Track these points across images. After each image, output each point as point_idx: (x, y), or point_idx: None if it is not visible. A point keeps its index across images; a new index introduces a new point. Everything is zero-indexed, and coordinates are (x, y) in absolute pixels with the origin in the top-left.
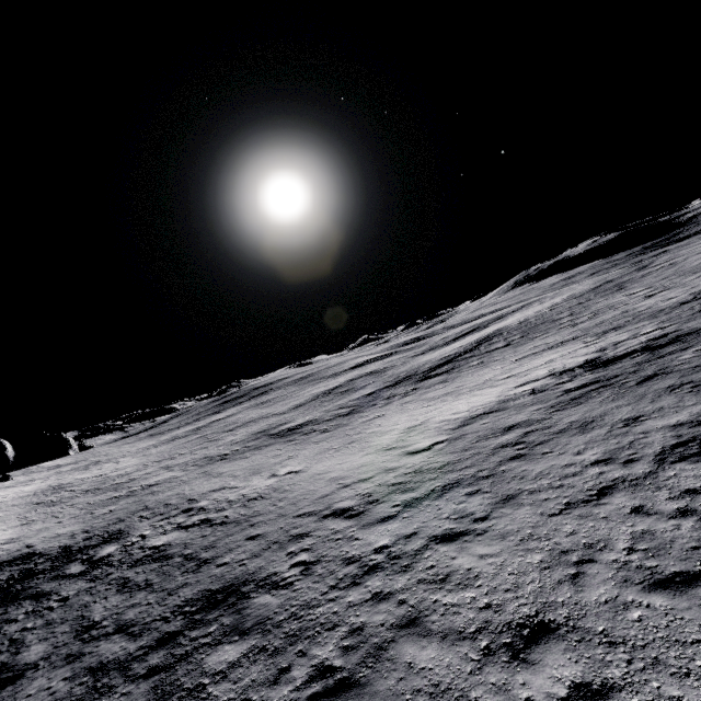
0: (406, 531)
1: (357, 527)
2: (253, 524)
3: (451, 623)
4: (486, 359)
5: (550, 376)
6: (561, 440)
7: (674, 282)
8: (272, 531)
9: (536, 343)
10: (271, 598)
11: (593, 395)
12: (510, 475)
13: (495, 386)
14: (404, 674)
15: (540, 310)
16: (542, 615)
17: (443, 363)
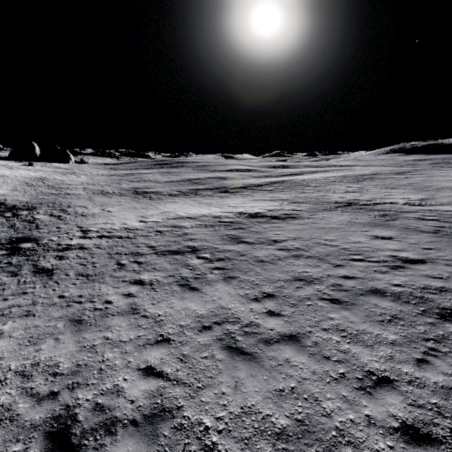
0: (82, 243)
1: (79, 237)
2: (67, 223)
3: (42, 265)
4: (252, 194)
5: (237, 213)
6: (166, 236)
7: (370, 189)
8: (65, 228)
9: (276, 195)
10: (30, 245)
11: (215, 227)
12: (132, 240)
13: (222, 208)
14: (17, 269)
15: (323, 177)
16: (55, 270)
17: (242, 187)
